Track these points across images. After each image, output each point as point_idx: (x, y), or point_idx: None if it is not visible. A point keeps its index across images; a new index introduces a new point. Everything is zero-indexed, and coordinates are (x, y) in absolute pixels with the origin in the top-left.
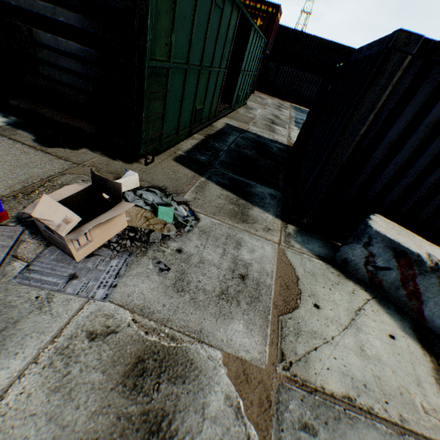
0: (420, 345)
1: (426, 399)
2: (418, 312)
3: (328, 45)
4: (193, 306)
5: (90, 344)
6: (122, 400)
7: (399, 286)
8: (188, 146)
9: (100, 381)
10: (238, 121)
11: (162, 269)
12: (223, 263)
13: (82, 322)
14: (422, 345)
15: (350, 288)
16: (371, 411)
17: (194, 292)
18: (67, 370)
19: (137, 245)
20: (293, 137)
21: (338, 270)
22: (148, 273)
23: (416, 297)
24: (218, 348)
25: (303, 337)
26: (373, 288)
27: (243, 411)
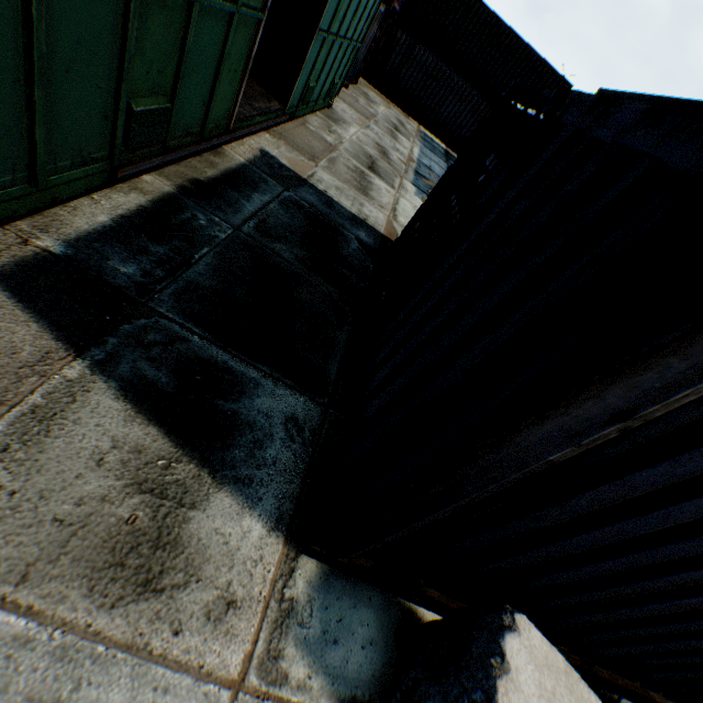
0: None
1: None
2: None
3: (504, 35)
4: None
5: None
6: None
7: None
8: (98, 218)
9: None
10: (295, 149)
11: None
12: None
13: None
14: None
15: None
16: None
17: None
18: None
19: None
20: (402, 214)
21: None
22: None
23: None
24: None
25: None
26: None
27: None
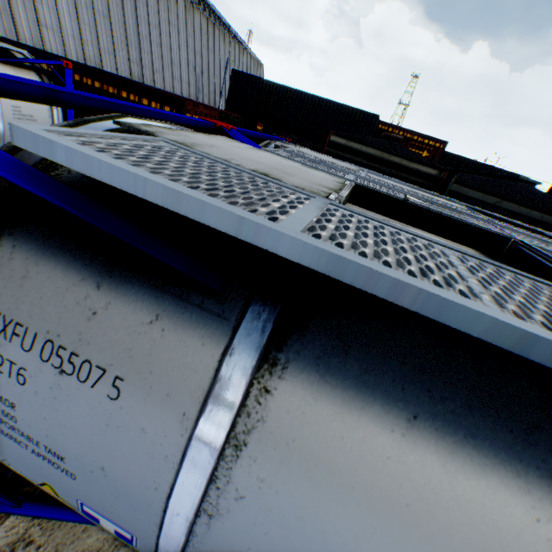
0: None
1: None
2: None
3: (476, 165)
4: None
5: None
6: None
7: None
8: None
9: None
10: None
11: None
12: None
13: None
14: None
15: None
16: None
17: None
18: None
19: None
20: None
21: None
22: None
23: None
24: None
25: None
26: None
27: None
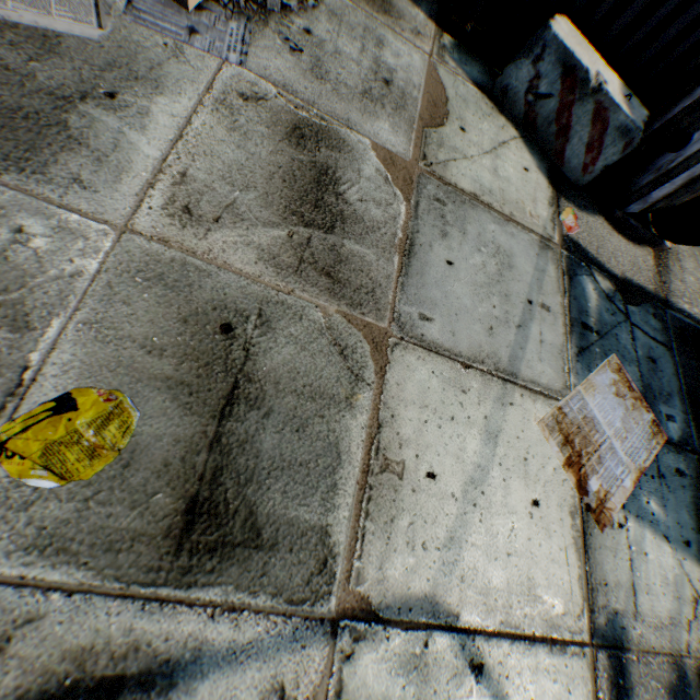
0: (548, 182)
1: (535, 211)
2: (560, 154)
3: None
4: (337, 98)
5: (245, 104)
6: (292, 151)
7: (553, 121)
8: None
9: (268, 135)
10: None
11: (293, 50)
12: (363, 62)
13: (228, 84)
14: (550, 182)
15: (501, 124)
16: (490, 206)
17: (335, 85)
18: (235, 120)
19: (252, 11)
20: None
21: (494, 104)
22: (278, 51)
23: (564, 134)
24: (367, 138)
25: (445, 150)
26: (525, 129)
27: (390, 181)
